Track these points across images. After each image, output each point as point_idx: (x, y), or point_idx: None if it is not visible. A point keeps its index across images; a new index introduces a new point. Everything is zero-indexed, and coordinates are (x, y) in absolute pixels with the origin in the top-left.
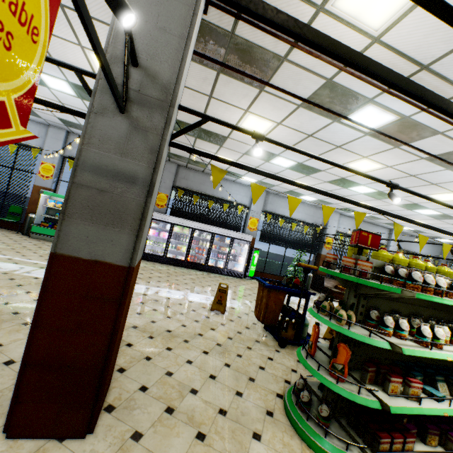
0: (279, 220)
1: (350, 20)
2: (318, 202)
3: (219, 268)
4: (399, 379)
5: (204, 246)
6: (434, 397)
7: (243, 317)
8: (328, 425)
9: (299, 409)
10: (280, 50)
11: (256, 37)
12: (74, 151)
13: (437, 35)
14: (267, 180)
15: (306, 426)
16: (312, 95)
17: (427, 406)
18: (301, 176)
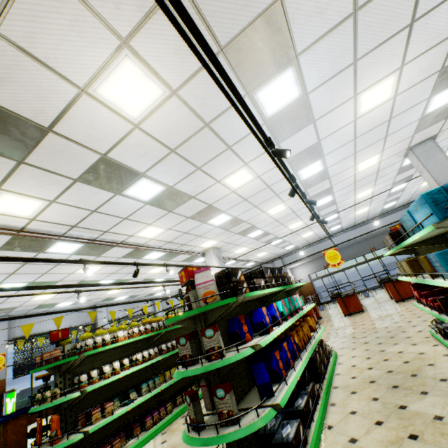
0: (38, 340)
1: (7, 214)
2: (78, 303)
3: None
4: (99, 409)
5: None
6: (121, 404)
7: None
8: None
9: None
10: None
11: None
12: None
13: (68, 217)
14: (2, 305)
15: None
16: (6, 243)
17: (118, 412)
18: (42, 290)
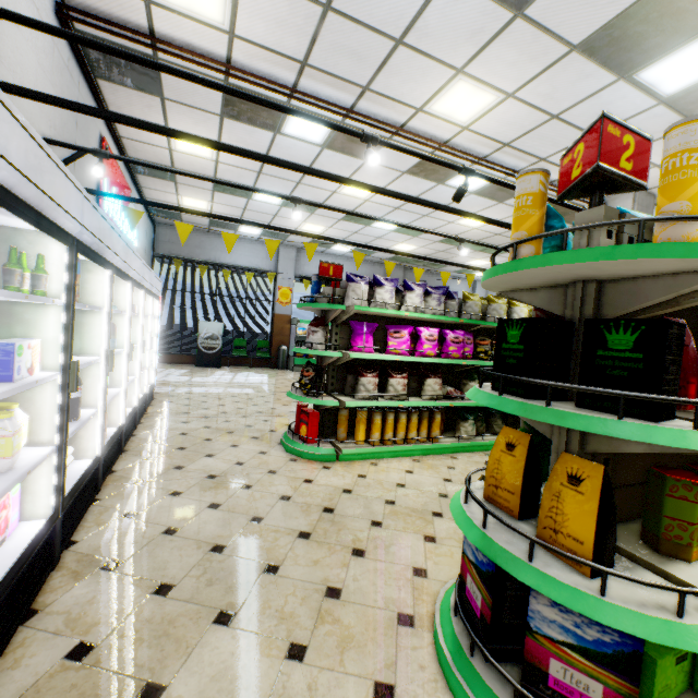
0: None
1: None
2: None
3: None
4: None
5: None
6: None
7: None
8: None
9: None
10: None
11: None
12: (303, 269)
13: None
14: None
15: None
16: None
17: None
18: None
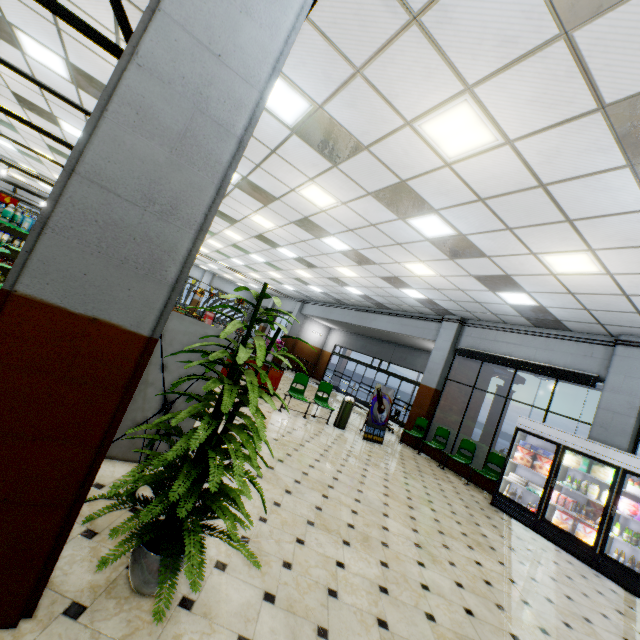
0: None
1: None
2: None
3: None
4: None
5: None
6: None
7: None
8: None
9: None
10: None
11: None
12: None
13: None
14: None
15: None
16: None
17: None
18: None
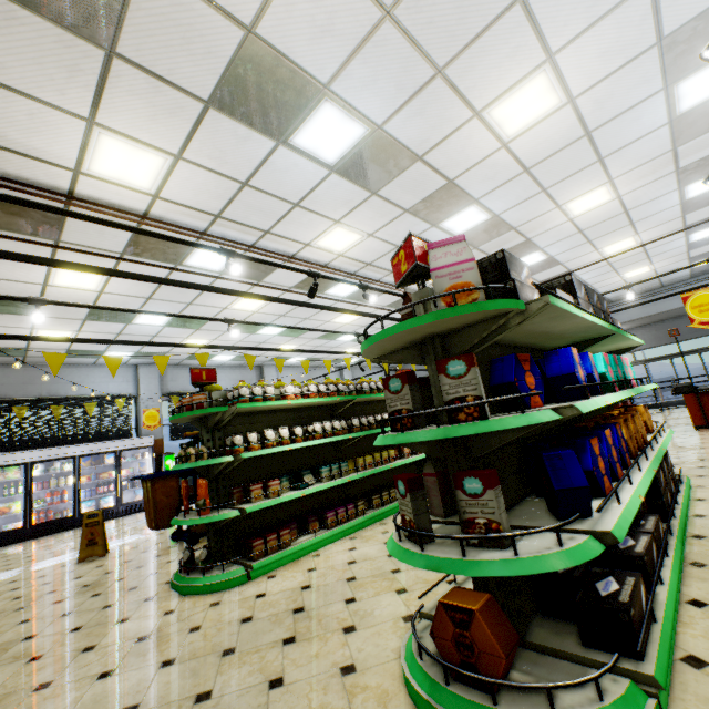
0: None
1: (118, 182)
2: (239, 359)
3: (106, 510)
4: (260, 485)
5: (65, 486)
6: (291, 486)
7: (141, 545)
8: (212, 566)
9: (184, 573)
10: (56, 203)
11: (12, 190)
12: None
13: (205, 195)
14: (148, 348)
15: (187, 580)
16: (130, 242)
17: (286, 495)
18: (192, 332)
